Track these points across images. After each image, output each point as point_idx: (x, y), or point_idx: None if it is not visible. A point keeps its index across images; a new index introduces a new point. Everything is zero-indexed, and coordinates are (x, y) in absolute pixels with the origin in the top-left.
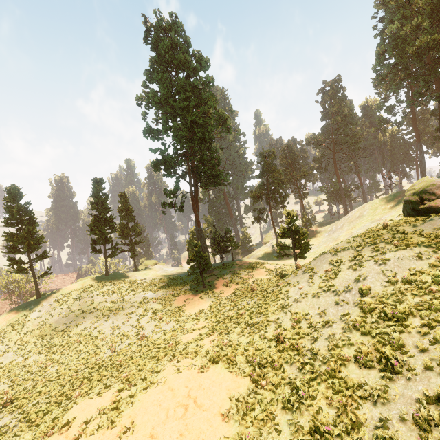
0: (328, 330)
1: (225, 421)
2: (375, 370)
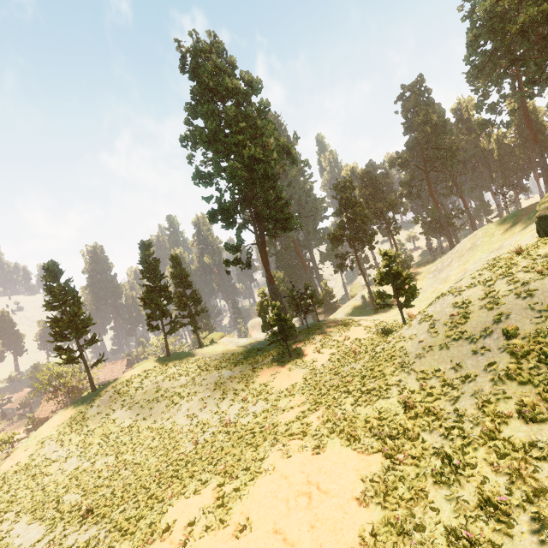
0: (471, 385)
1: (363, 506)
2: (547, 424)
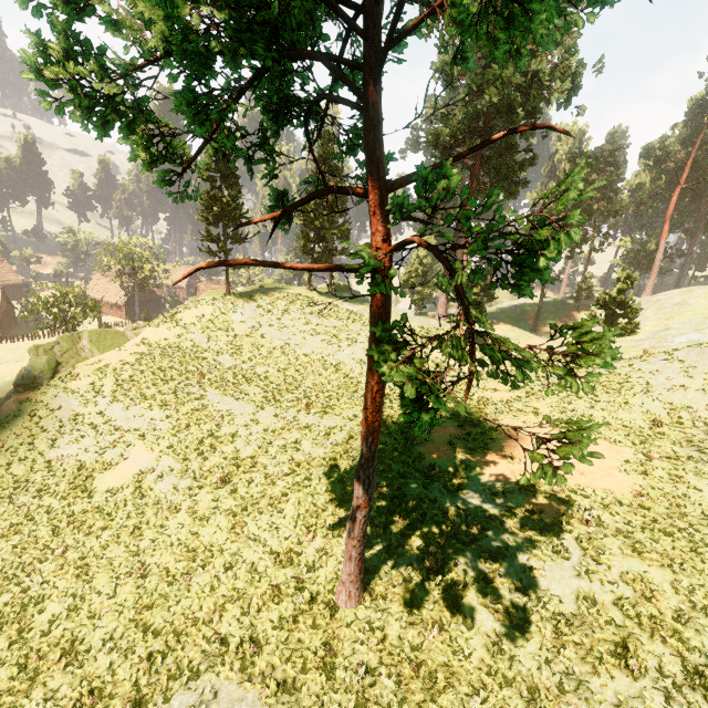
0: None
1: (624, 474)
2: None
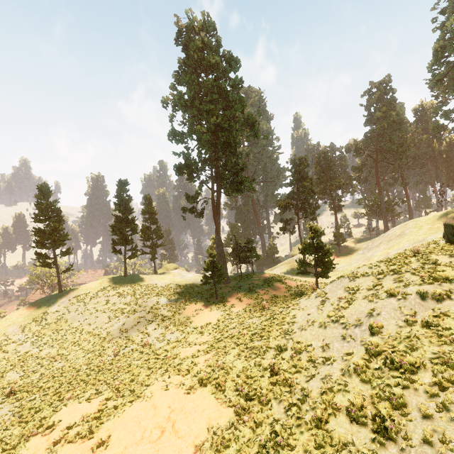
0: (327, 368)
1: None
2: (366, 428)
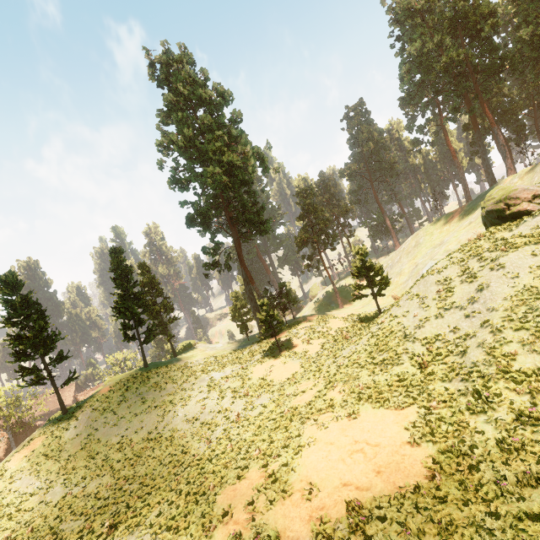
0: (473, 340)
1: (416, 447)
2: None
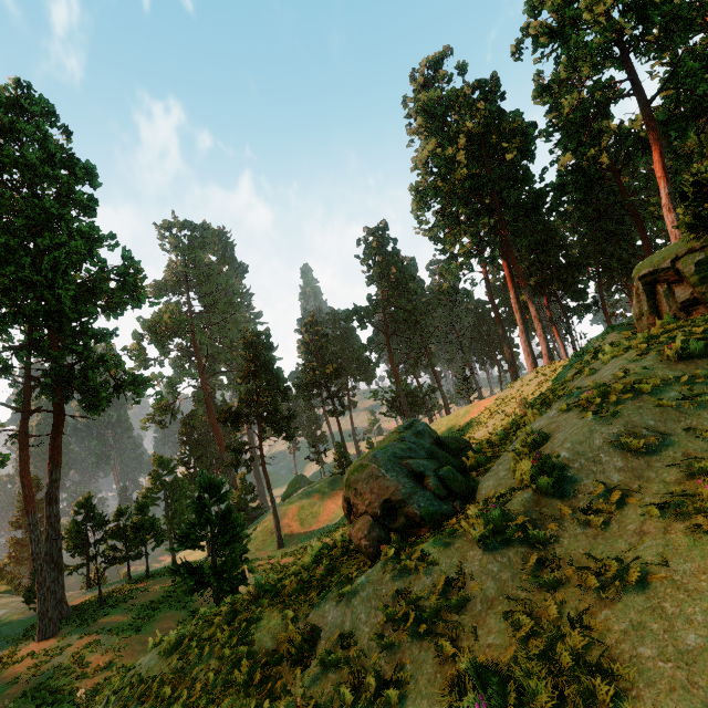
0: None
1: None
2: None
